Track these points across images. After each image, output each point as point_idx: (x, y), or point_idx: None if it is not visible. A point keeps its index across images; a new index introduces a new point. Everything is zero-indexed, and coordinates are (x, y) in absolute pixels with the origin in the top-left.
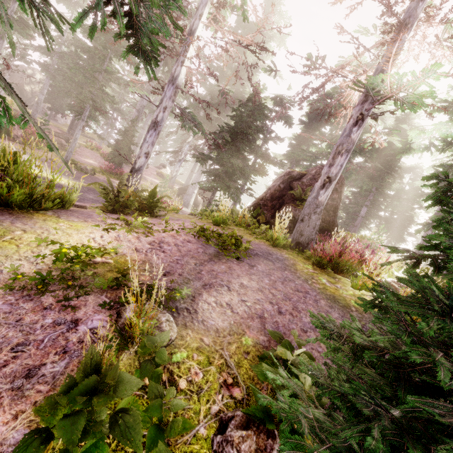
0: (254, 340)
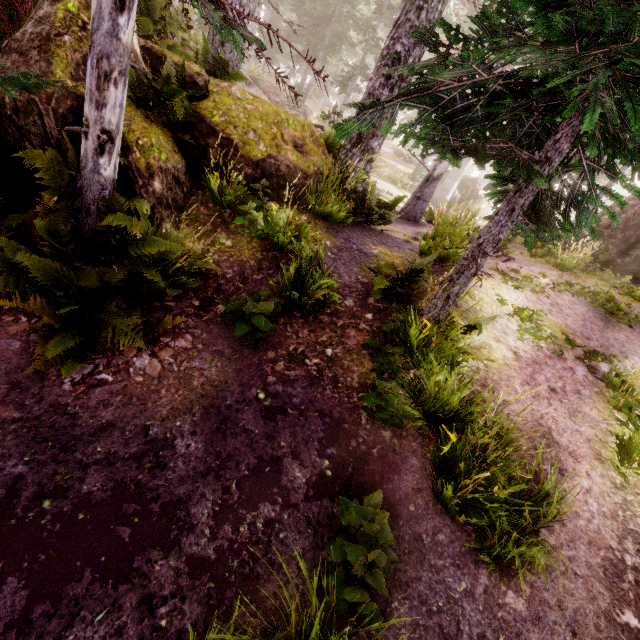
0: None
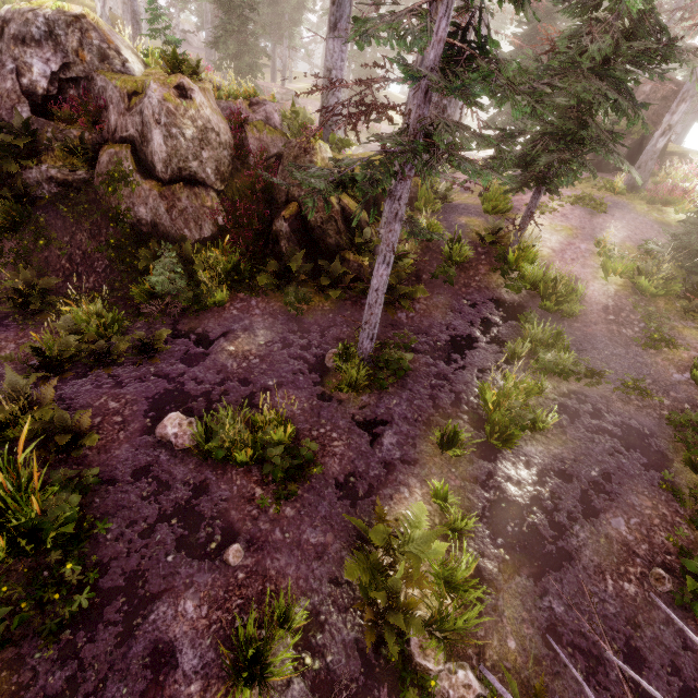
0: (630, 244)
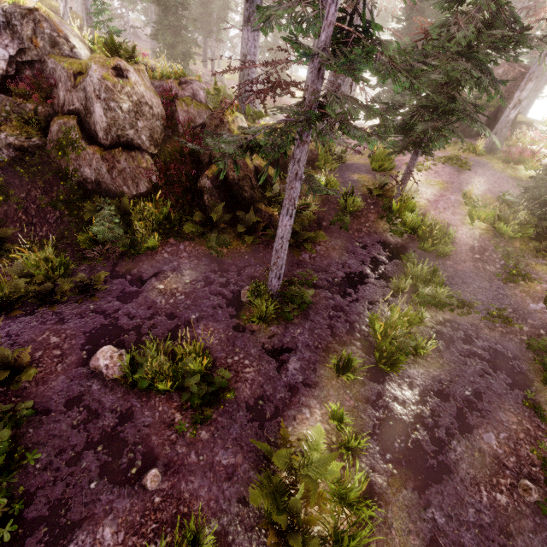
0: (490, 195)
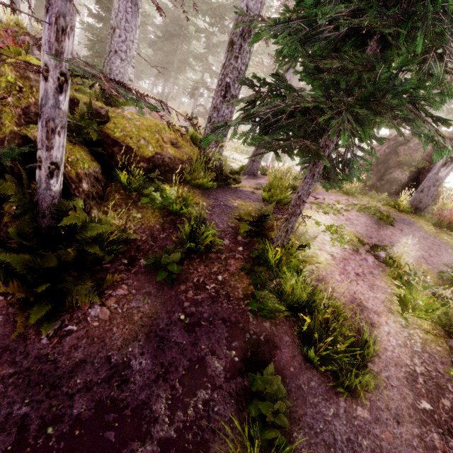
0: (427, 266)
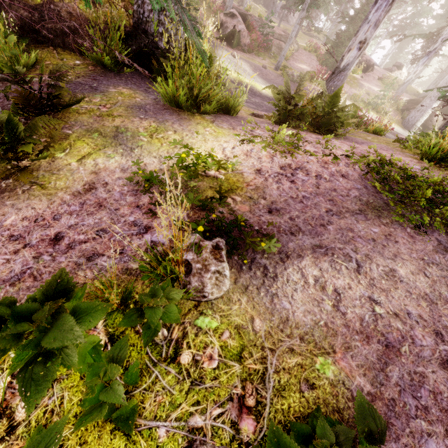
0: (340, 374)
